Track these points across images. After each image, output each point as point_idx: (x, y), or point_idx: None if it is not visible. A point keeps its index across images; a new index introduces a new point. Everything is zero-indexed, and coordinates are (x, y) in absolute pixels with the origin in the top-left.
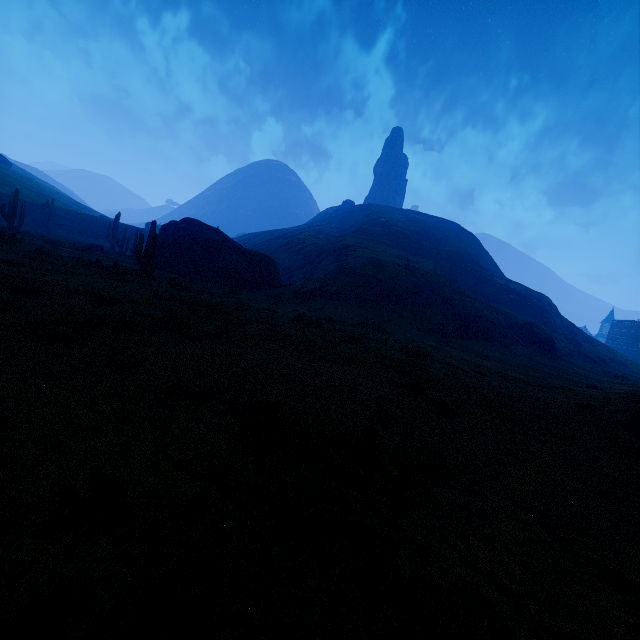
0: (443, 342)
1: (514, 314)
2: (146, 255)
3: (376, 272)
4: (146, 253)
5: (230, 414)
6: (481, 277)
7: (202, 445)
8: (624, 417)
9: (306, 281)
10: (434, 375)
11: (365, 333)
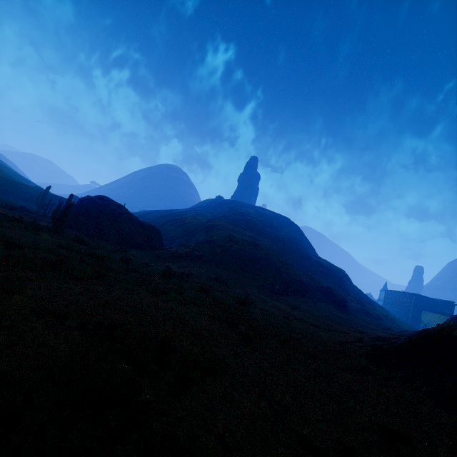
0: (270, 296)
1: (323, 281)
2: (60, 217)
3: (231, 245)
4: (60, 216)
5: (79, 329)
6: (302, 254)
7: (46, 346)
8: (367, 350)
9: (181, 246)
10: (252, 316)
11: (214, 286)
